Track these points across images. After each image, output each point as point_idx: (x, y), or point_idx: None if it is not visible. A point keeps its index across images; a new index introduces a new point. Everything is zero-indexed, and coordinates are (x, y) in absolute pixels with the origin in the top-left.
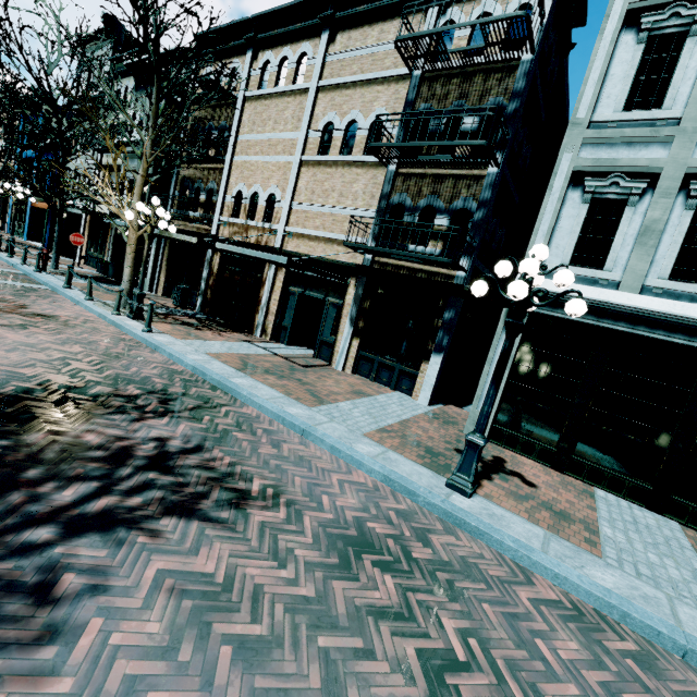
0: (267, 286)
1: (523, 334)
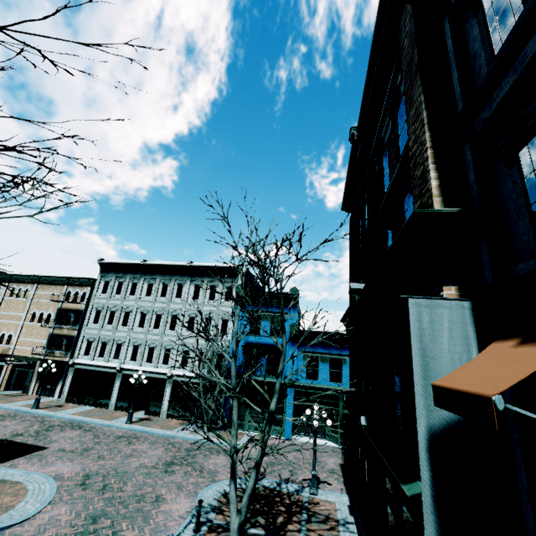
0: (4, 369)
1: (75, 373)
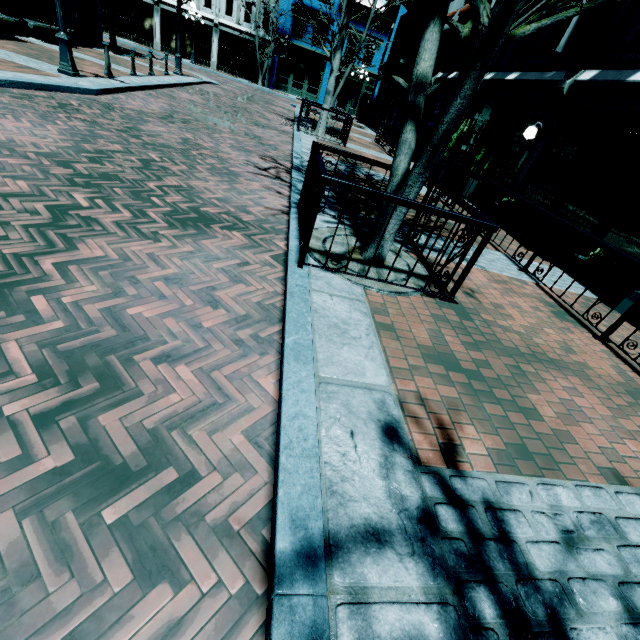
0: None
1: None
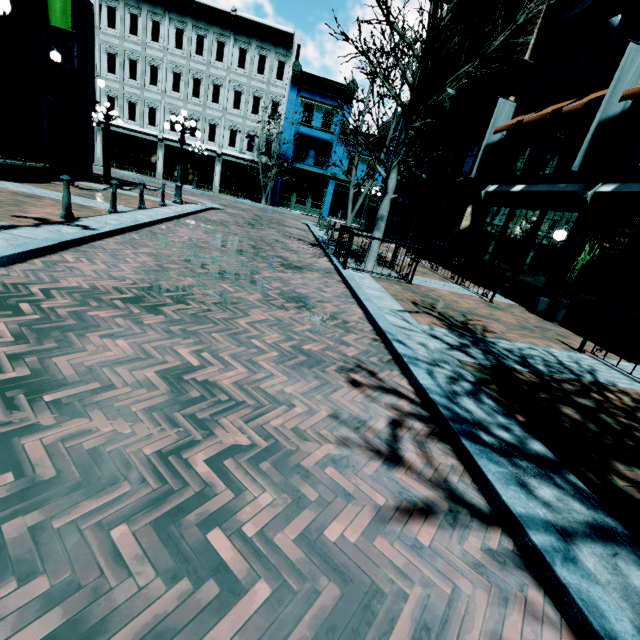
0: None
1: (103, 134)
